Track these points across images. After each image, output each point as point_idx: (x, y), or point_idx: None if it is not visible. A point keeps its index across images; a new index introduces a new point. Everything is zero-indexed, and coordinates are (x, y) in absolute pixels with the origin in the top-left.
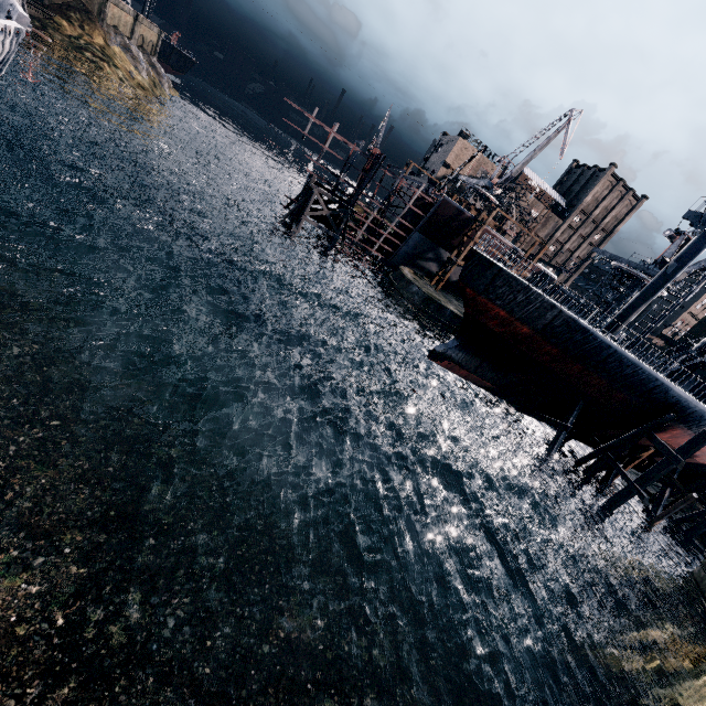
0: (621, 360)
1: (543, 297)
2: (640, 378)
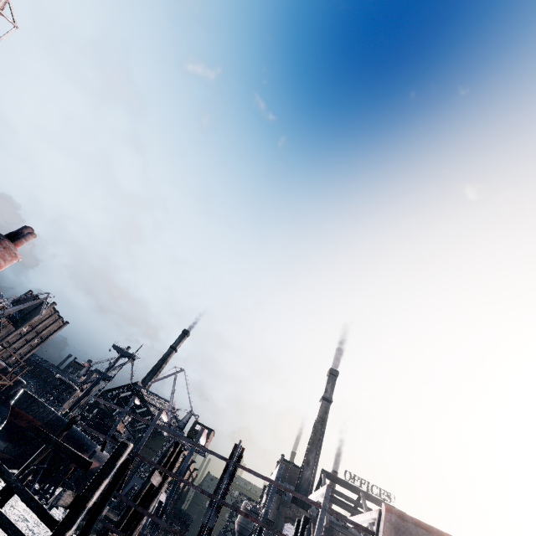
0: (73, 429)
1: (51, 409)
2: (77, 436)
